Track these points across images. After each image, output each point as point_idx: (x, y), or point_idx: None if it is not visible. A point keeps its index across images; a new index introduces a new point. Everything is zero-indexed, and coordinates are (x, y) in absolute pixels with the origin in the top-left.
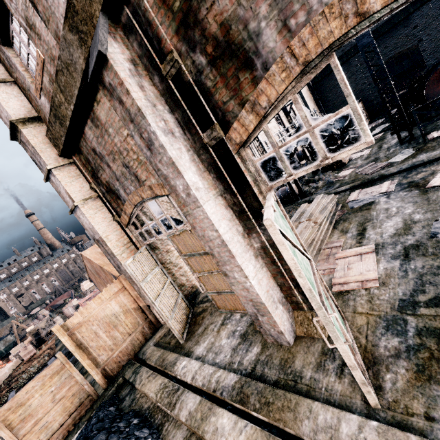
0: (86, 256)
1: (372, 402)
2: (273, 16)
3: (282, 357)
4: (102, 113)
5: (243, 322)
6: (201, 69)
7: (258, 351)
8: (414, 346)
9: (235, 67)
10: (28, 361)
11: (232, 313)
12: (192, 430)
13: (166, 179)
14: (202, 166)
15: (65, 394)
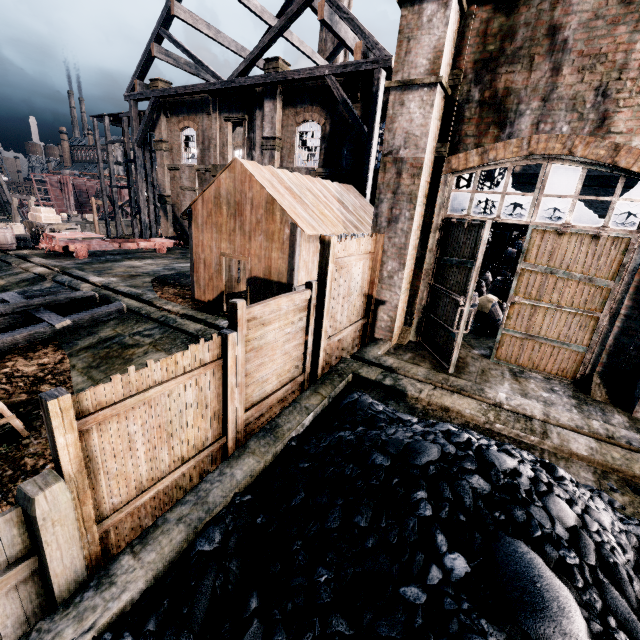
0: (249, 170)
1: None
2: None
3: None
4: None
5: (559, 385)
6: None
7: (626, 420)
8: None
9: None
10: None
11: (520, 369)
12: (605, 468)
13: None
14: None
15: (291, 350)
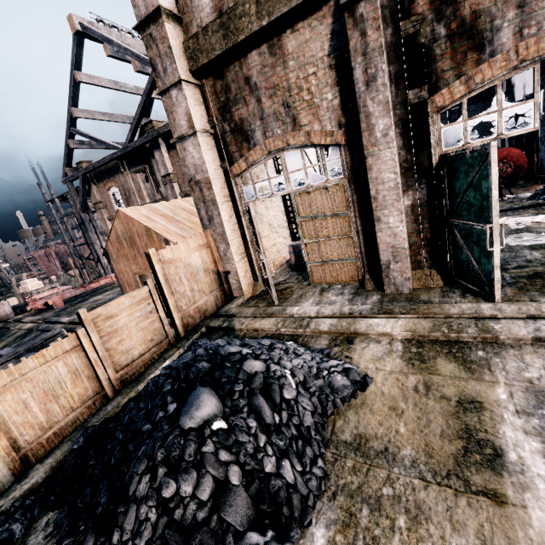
0: (128, 214)
1: (497, 298)
2: (515, 22)
3: (407, 297)
4: (292, 43)
5: (349, 288)
6: (436, 38)
7: (378, 298)
8: (512, 282)
9: (468, 46)
10: None
11: (329, 285)
12: (338, 334)
13: (367, 116)
14: (393, 119)
15: (147, 326)
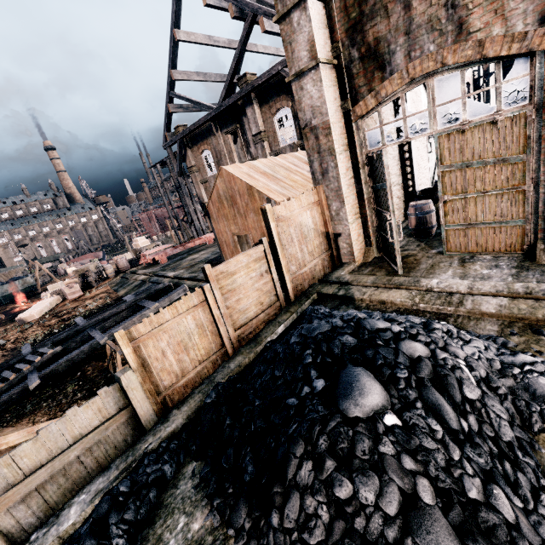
0: (230, 172)
1: None
2: None
3: None
4: None
5: (506, 260)
6: None
7: None
8: None
9: None
10: (75, 300)
11: (471, 255)
12: (512, 319)
13: None
14: None
15: (261, 287)
